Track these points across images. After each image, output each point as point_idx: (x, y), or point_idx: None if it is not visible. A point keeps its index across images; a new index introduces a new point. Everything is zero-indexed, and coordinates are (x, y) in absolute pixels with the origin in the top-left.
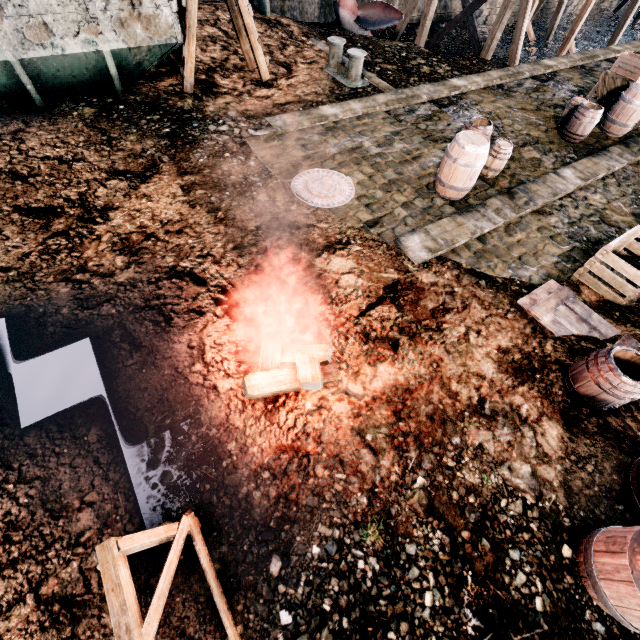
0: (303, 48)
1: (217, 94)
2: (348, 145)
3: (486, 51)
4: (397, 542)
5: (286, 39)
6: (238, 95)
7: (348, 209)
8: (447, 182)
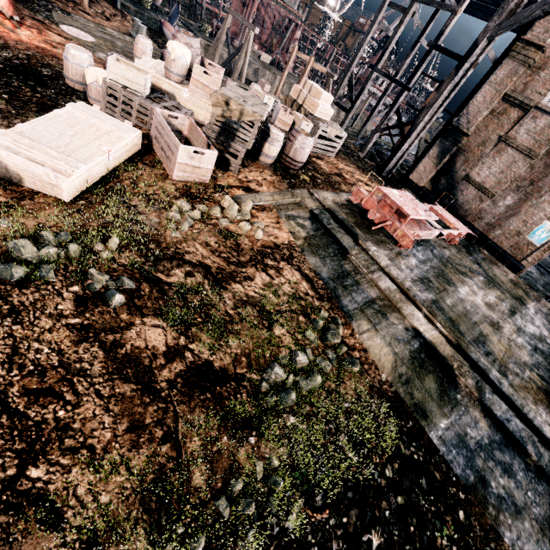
0: (126, 22)
1: None
2: (108, 38)
3: (233, 77)
4: (6, 49)
5: (119, 16)
6: (66, 6)
7: (83, 40)
8: (135, 54)
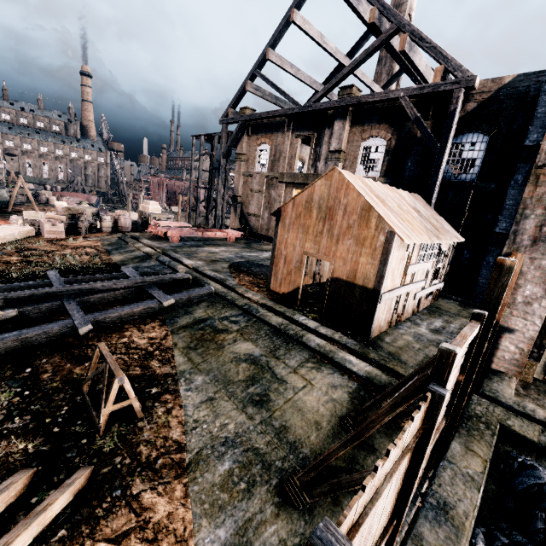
0: None
1: (19, 213)
2: None
3: None
4: None
5: None
6: None
7: None
8: None
